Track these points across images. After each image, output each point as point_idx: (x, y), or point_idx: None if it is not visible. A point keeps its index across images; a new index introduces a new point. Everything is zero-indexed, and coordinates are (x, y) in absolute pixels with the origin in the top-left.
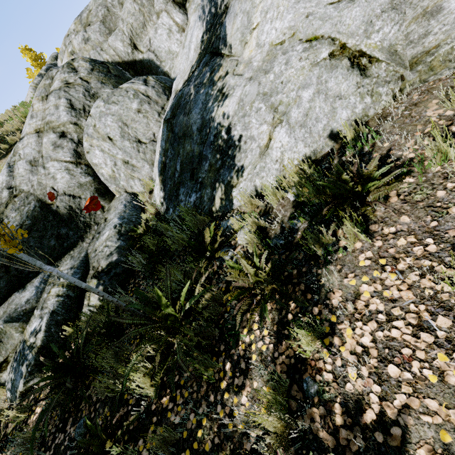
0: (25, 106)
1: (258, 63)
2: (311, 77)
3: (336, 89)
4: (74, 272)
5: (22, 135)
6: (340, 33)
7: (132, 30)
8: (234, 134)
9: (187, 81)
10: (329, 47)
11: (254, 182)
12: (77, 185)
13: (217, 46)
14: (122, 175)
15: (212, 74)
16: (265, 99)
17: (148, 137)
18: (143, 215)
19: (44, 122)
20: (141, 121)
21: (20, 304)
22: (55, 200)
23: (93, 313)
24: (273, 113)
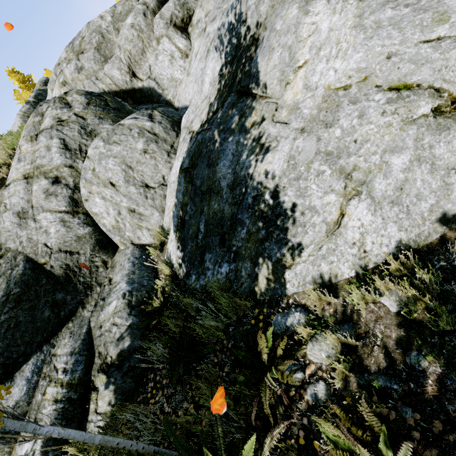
0: (12, 137)
1: (311, 111)
2: (404, 138)
3: (450, 158)
4: (75, 361)
5: (8, 181)
6: (448, 82)
7: (130, 58)
8: (284, 200)
9: (207, 123)
10: (432, 101)
11: (319, 266)
12: (74, 238)
13: (246, 84)
14: (128, 225)
15: (243, 118)
16: (330, 161)
17: (157, 181)
18: (157, 280)
19: (34, 166)
20: (148, 163)
21: (6, 410)
22: (48, 259)
23: (103, 429)
24: (344, 180)
